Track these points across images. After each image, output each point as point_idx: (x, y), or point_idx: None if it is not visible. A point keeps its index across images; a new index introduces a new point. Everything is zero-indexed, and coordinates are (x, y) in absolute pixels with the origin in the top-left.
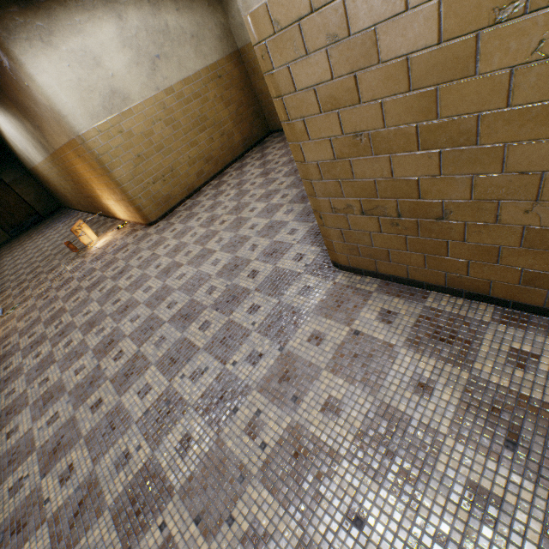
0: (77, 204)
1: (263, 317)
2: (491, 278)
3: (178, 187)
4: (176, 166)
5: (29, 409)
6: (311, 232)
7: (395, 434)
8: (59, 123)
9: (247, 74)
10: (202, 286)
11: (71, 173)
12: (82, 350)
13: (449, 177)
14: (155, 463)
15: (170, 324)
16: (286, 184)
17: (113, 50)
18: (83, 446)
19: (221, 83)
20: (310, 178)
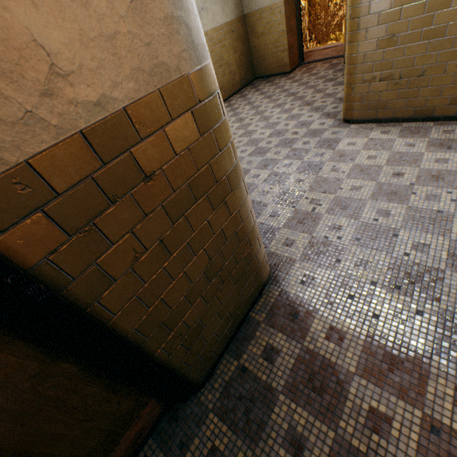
0: None
1: (314, 144)
2: (435, 105)
3: None
4: None
5: None
6: (323, 115)
7: (403, 157)
8: None
9: (247, 33)
10: (260, 143)
11: None
12: None
13: (429, 54)
14: (286, 189)
15: (250, 157)
16: (289, 100)
17: None
18: None
19: (233, 36)
20: (356, 64)
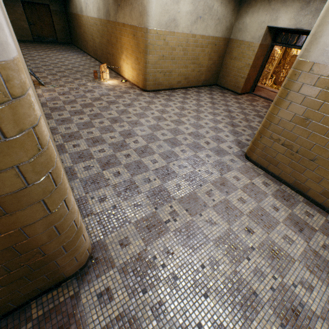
0: (91, 51)
1: (213, 161)
2: (311, 188)
3: (167, 82)
4: (173, 72)
5: (84, 140)
6: (236, 140)
7: (263, 216)
8: (141, 15)
9: (225, 51)
10: (180, 135)
11: (112, 37)
12: (112, 129)
13: (326, 149)
14: (164, 187)
15: (164, 142)
16: (224, 114)
17: (187, 1)
18: (123, 168)
19: (214, 48)
20: (271, 121)
